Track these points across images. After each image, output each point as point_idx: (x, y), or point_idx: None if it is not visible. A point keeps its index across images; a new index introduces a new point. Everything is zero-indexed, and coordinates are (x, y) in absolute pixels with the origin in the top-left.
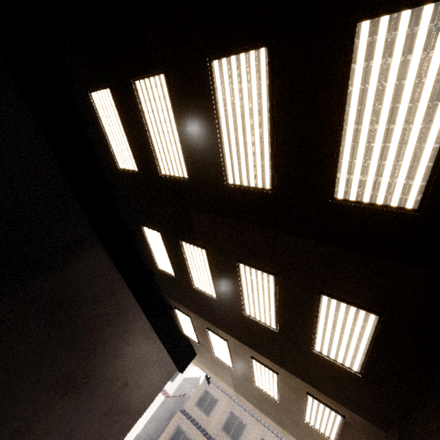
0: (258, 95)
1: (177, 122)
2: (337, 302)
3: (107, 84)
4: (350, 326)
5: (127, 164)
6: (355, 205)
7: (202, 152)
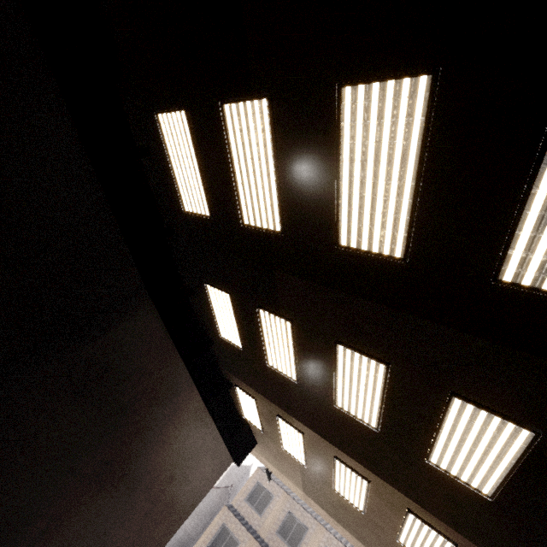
0: (406, 137)
1: (277, 161)
2: (474, 409)
3: (182, 104)
4: (489, 440)
5: (196, 207)
6: (528, 291)
7: (307, 202)
